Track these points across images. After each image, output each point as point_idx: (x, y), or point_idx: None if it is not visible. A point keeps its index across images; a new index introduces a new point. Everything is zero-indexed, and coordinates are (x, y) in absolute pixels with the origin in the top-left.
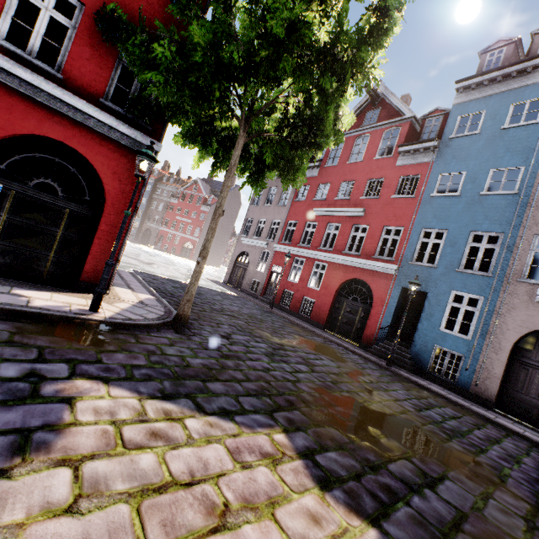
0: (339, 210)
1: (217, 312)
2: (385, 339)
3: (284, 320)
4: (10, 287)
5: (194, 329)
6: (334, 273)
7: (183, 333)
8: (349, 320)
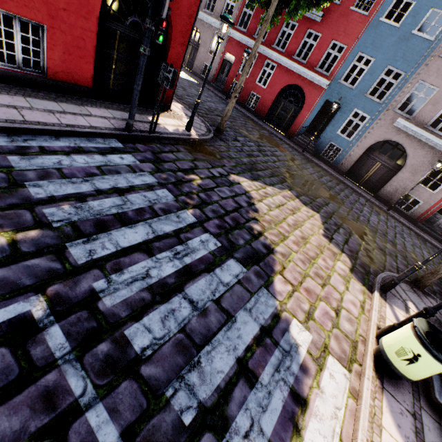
0: None
1: (212, 113)
2: (303, 134)
3: (240, 114)
4: (144, 116)
5: (222, 136)
6: (281, 76)
7: (222, 140)
8: (282, 117)
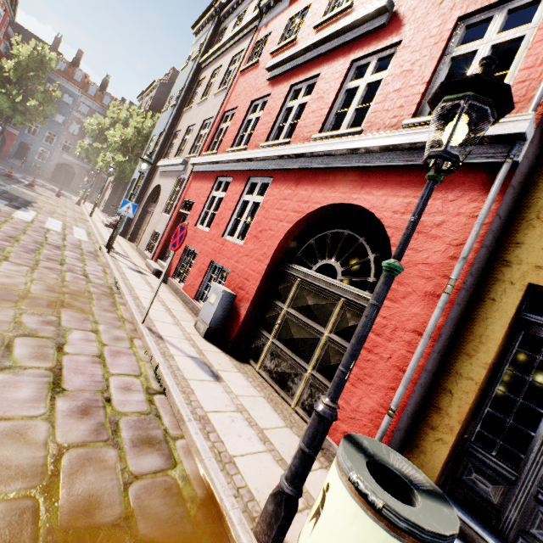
0: None
1: None
2: (13, 158)
3: None
4: None
5: None
6: None
7: None
8: None
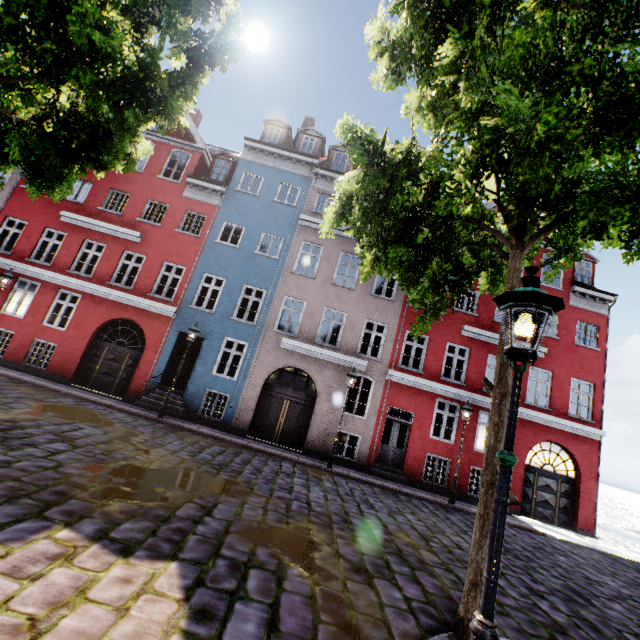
0: (106, 226)
1: None
2: (157, 389)
3: None
4: None
5: None
6: (93, 309)
7: None
8: (111, 370)
